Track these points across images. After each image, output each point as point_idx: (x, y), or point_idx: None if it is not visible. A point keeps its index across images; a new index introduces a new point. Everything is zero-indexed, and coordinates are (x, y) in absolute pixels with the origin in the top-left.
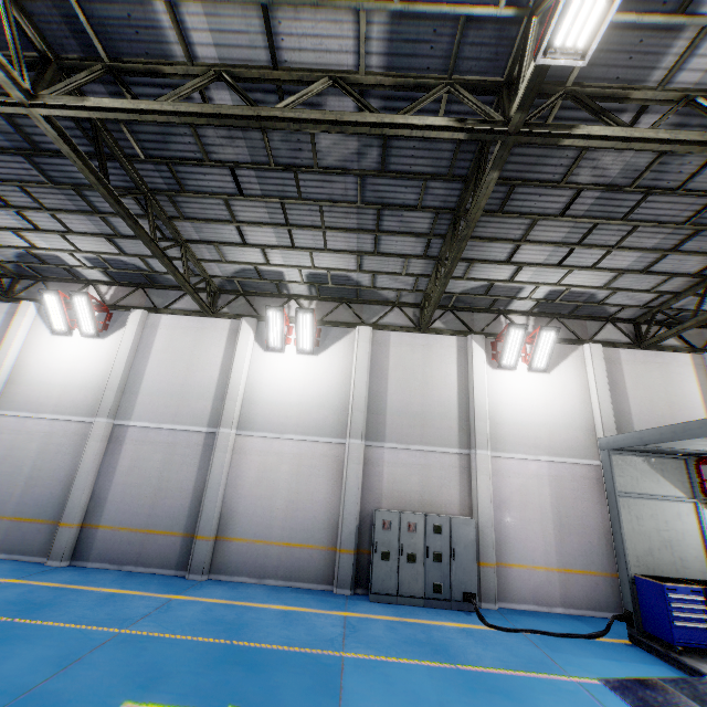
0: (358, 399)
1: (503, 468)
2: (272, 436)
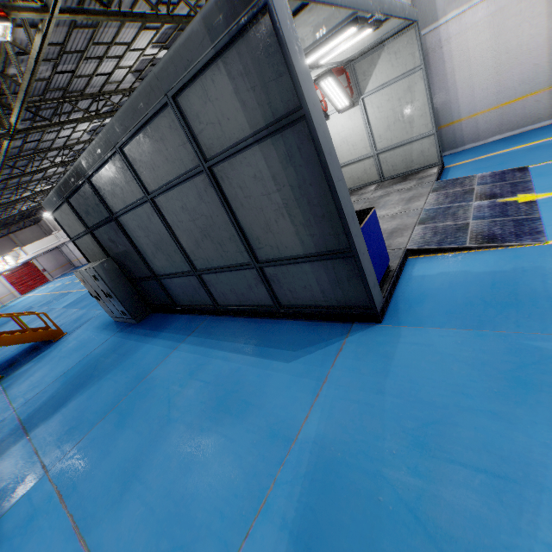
0: None
1: None
2: None
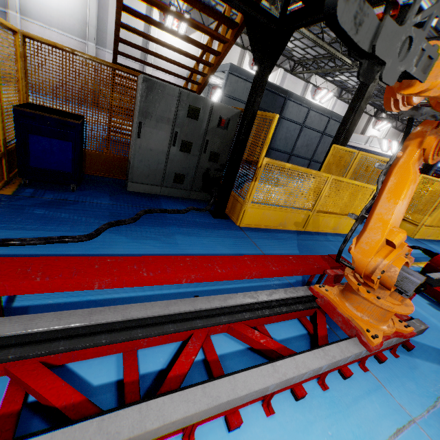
0: (92, 20)
1: (156, 76)
2: (44, 27)
